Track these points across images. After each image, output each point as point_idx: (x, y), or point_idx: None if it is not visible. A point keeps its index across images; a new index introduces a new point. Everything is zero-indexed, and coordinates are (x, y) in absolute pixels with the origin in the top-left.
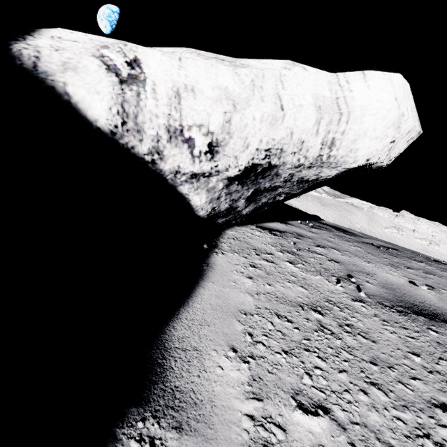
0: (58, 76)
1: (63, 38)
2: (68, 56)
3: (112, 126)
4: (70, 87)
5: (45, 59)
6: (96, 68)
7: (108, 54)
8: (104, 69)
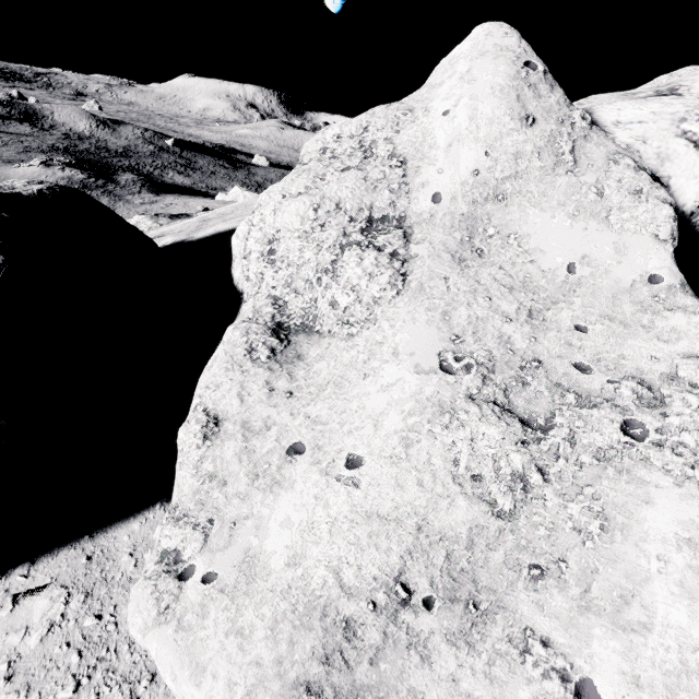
0: (661, 171)
1: (620, 121)
2: (655, 145)
3: (695, 207)
4: (672, 179)
5: (643, 157)
6: (684, 149)
7: (689, 128)
8: (692, 148)
